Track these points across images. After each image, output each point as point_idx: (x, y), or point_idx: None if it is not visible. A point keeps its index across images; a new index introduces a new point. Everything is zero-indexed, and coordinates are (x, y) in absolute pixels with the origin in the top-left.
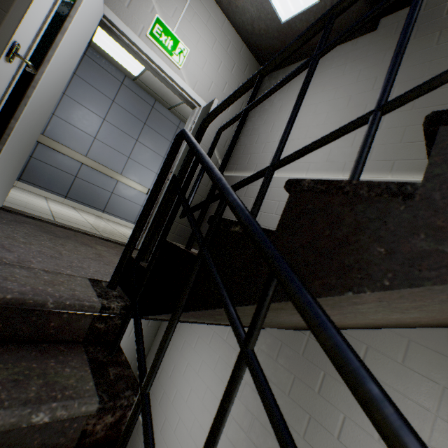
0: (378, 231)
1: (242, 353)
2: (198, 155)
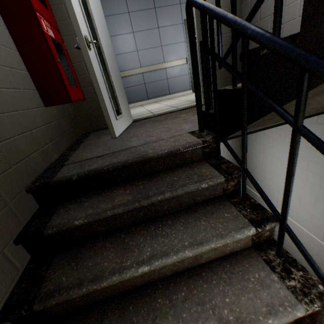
0: None
1: (294, 130)
2: (209, 13)
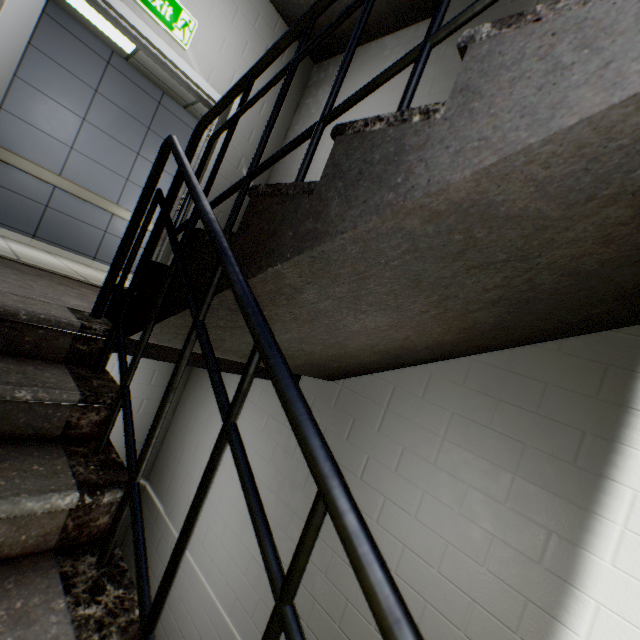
0: (292, 221)
1: (194, 323)
2: (180, 164)
